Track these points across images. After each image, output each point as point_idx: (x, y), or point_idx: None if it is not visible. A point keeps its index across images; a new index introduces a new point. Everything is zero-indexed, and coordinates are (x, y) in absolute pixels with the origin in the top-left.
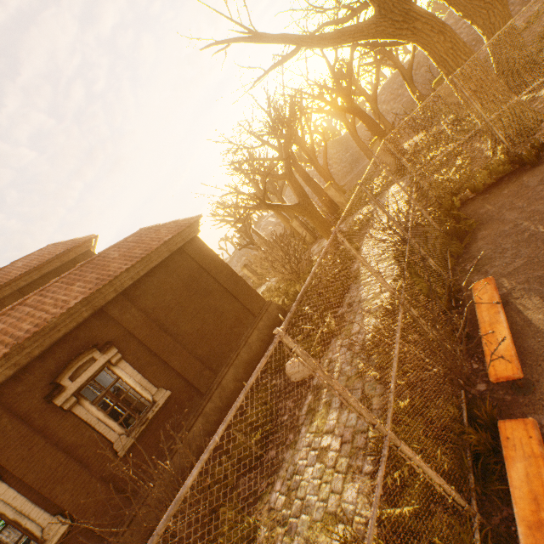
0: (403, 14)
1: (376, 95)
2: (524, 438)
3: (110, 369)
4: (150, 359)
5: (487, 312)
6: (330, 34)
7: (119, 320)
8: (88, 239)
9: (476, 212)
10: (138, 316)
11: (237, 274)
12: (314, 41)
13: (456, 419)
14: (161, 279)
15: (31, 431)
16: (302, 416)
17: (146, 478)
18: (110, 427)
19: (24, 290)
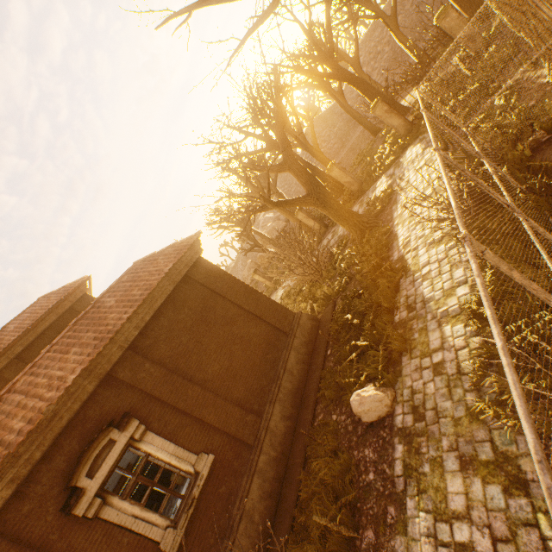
0: None
1: (357, 56)
2: None
3: (134, 447)
4: (180, 421)
5: None
6: None
7: (132, 382)
8: (81, 282)
9: None
10: (155, 371)
11: (256, 291)
12: None
13: None
14: (172, 318)
15: None
16: (398, 477)
17: None
18: (150, 522)
19: (22, 356)
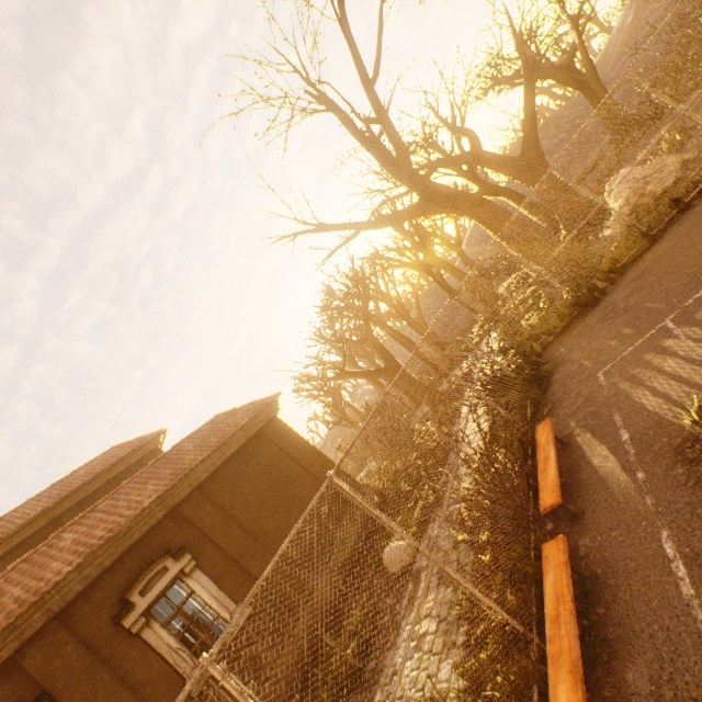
0: (443, 196)
1: (459, 242)
2: (556, 552)
3: (182, 580)
4: (227, 567)
5: (543, 451)
6: (384, 218)
7: (193, 519)
8: (157, 434)
9: (553, 356)
10: (214, 514)
11: (324, 455)
12: (370, 225)
13: (521, 557)
14: (239, 468)
15: (96, 661)
16: (402, 609)
17: (227, 700)
18: (181, 656)
19: (83, 502)
